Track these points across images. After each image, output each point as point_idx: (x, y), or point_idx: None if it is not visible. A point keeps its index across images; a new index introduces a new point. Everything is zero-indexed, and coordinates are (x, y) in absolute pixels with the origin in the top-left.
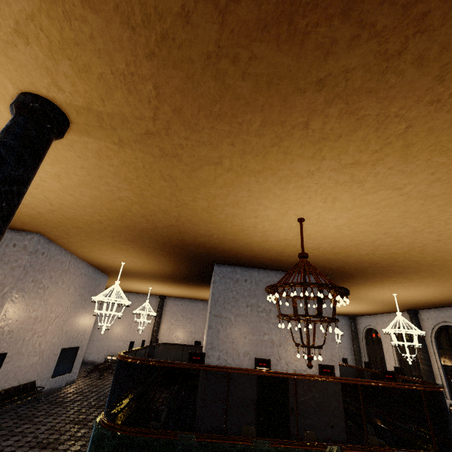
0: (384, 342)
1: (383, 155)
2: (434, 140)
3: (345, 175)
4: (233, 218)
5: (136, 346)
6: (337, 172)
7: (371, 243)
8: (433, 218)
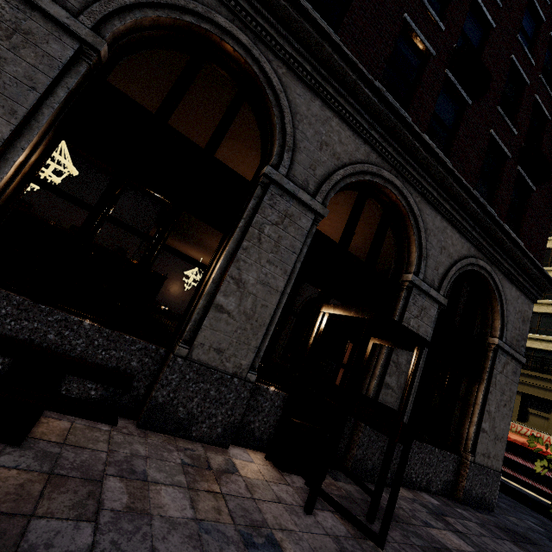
0: None
1: None
2: None
3: None
4: None
5: None
6: None
7: None
8: None
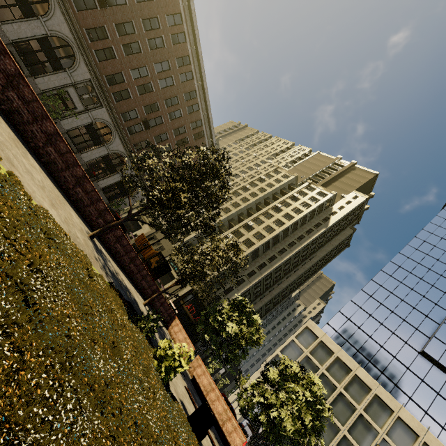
0: None
1: None
2: None
3: None
4: None
5: (5, 16)
6: None
7: None
8: None
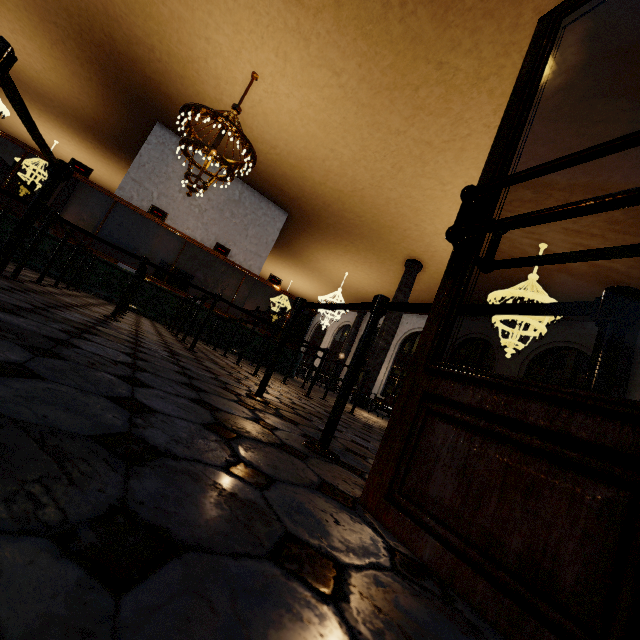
0: (327, 335)
1: (322, 5)
2: (357, 12)
3: (292, 17)
4: (180, 25)
5: None
6: (285, 6)
7: (322, 162)
8: (366, 144)
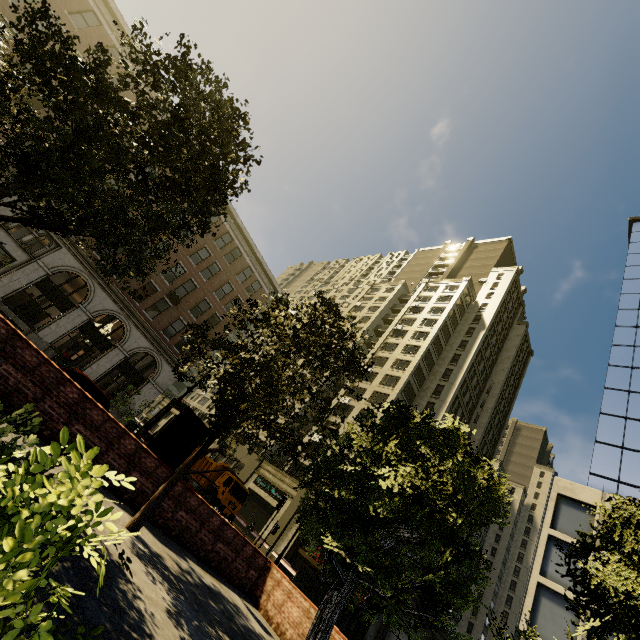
0: None
1: None
2: None
3: None
4: None
5: None
6: None
7: None
8: None
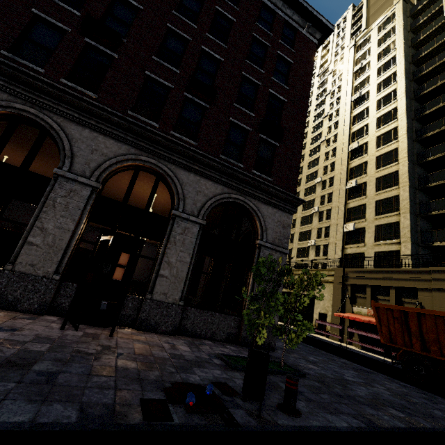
0: None
1: None
2: None
3: None
4: None
5: None
6: None
7: None
8: None
